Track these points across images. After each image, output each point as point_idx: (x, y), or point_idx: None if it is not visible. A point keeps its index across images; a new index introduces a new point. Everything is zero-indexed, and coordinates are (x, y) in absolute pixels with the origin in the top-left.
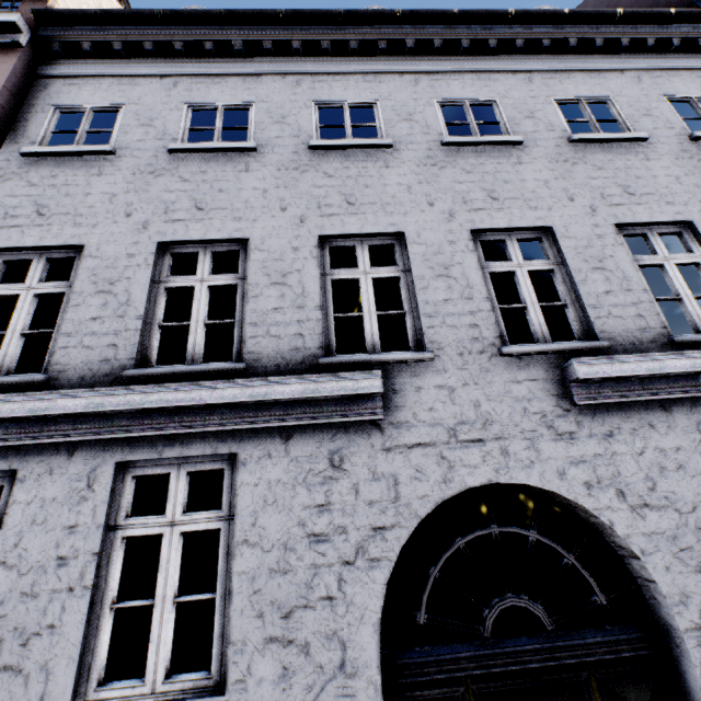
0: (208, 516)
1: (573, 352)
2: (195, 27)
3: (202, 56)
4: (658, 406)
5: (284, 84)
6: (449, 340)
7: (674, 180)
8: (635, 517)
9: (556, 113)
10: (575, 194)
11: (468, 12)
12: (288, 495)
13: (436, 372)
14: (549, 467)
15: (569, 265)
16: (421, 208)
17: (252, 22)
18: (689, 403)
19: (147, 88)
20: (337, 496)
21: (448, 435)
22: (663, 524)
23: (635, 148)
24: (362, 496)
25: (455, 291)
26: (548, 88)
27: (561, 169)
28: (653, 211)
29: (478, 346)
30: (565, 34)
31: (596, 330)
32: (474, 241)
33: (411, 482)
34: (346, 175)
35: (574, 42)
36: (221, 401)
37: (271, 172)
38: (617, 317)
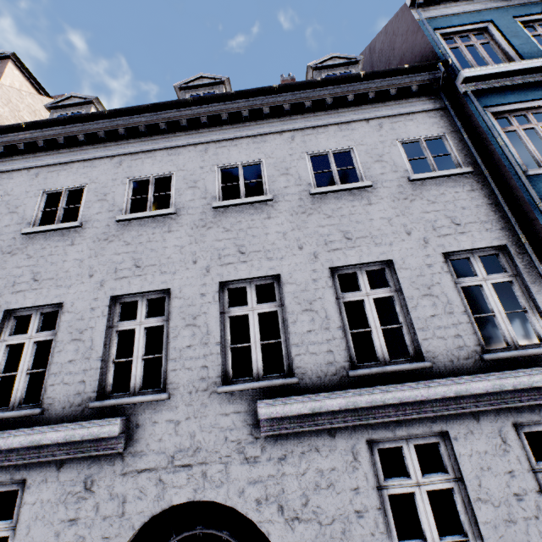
0: (3, 526)
1: (271, 387)
2: (51, 129)
3: (59, 147)
4: (326, 432)
5: (110, 165)
6: (184, 380)
7: (386, 221)
8: (287, 528)
9: (306, 167)
10: (305, 242)
11: (242, 92)
12: (53, 512)
13: (170, 409)
14: (233, 486)
15: (285, 309)
16: (187, 266)
17: (88, 121)
18: (351, 428)
19: (18, 180)
20: (84, 512)
21: (168, 461)
22: (306, 534)
23: (362, 194)
24: (100, 512)
25: (197, 338)
26: (305, 144)
27: (299, 220)
28: (362, 253)
29: (203, 385)
30: (322, 96)
31: (294, 366)
32: (223, 290)
33: (135, 500)
34: (139, 242)
35: (330, 100)
36: (11, 446)
37: (88, 244)
38: (312, 353)
